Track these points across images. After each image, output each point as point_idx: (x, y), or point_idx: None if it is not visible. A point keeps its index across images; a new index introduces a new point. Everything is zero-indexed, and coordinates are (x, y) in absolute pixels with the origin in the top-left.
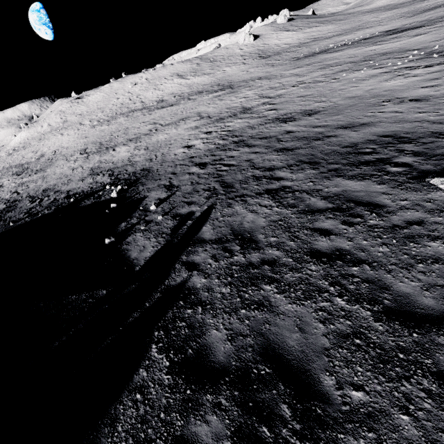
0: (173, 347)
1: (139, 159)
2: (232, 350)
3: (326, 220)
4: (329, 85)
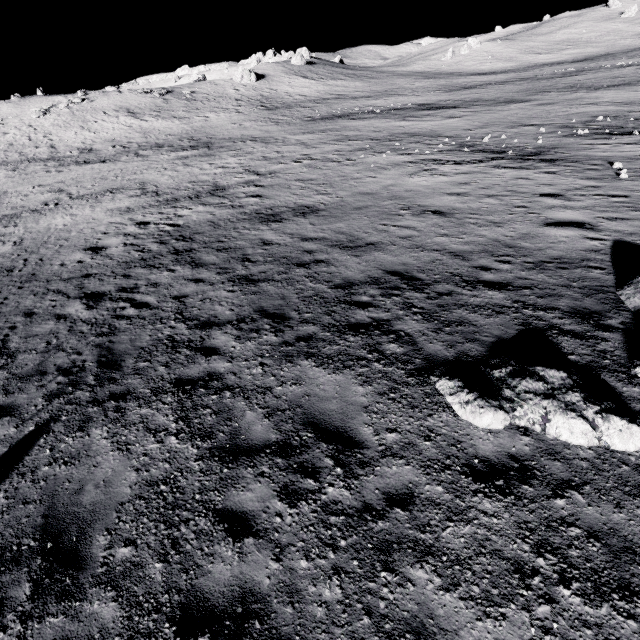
0: None
1: None
2: None
3: (253, 484)
4: (342, 169)
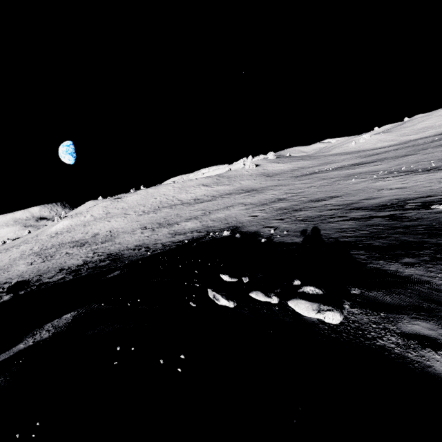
0: (358, 248)
1: (216, 224)
2: (387, 244)
3: (390, 221)
4: (335, 186)
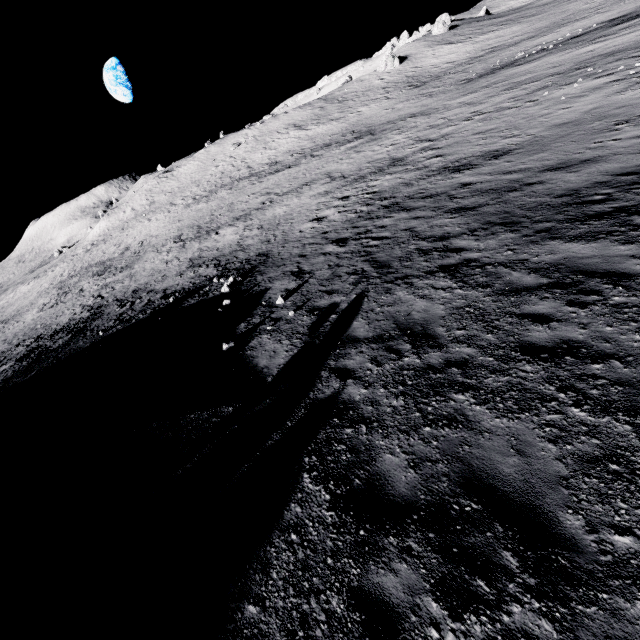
0: (332, 477)
1: (252, 242)
2: (417, 480)
3: (540, 302)
4: (523, 112)
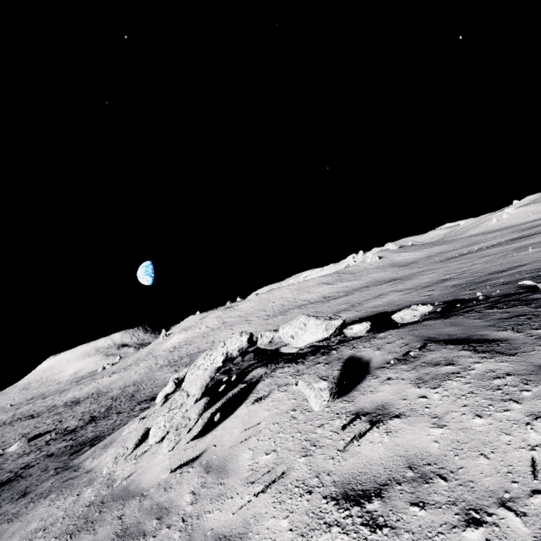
0: None
1: (384, 308)
2: None
3: None
4: (510, 258)
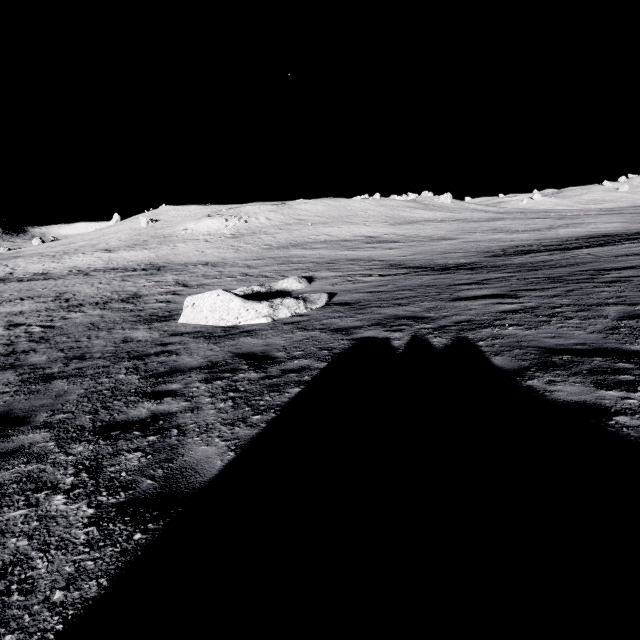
0: None
1: None
2: None
3: None
4: None
